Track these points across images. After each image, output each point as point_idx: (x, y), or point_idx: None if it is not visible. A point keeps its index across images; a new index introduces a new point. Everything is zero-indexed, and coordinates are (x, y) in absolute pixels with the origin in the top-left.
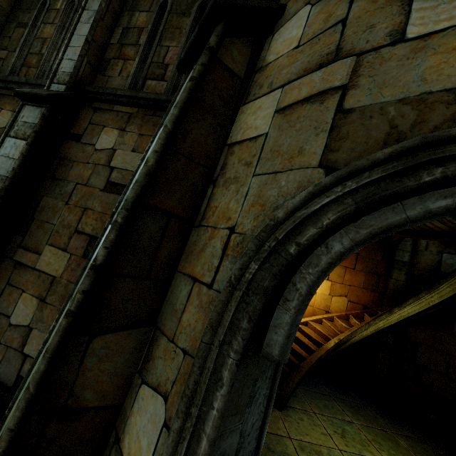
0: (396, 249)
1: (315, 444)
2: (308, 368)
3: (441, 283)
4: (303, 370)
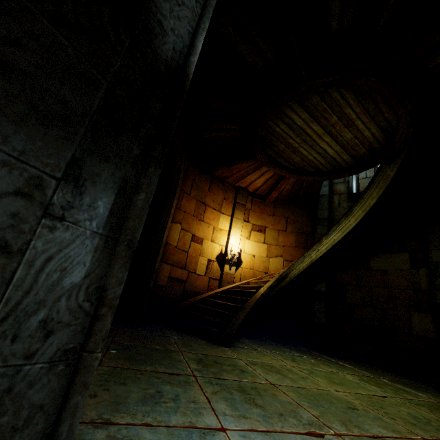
0: (317, 209)
1: (267, 362)
2: (253, 304)
3: (354, 206)
4: (248, 308)
